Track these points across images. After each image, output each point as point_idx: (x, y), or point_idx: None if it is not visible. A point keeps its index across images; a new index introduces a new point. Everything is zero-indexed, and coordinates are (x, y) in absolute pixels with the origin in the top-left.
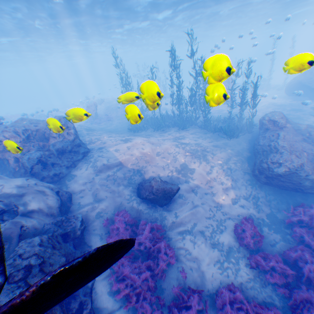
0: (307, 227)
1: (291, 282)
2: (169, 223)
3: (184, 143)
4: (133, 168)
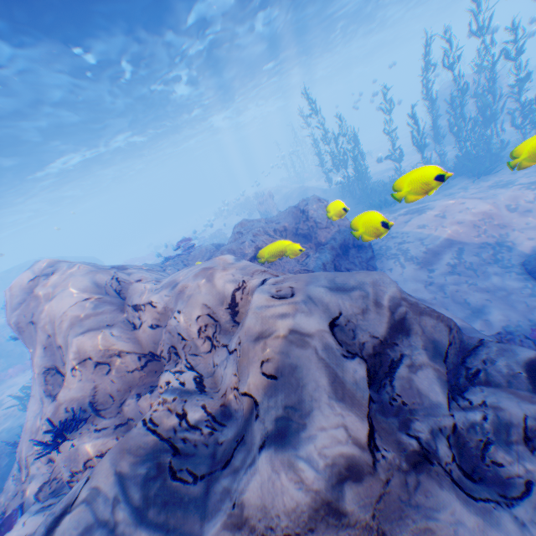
0: None
1: None
2: None
3: (532, 183)
4: (485, 243)
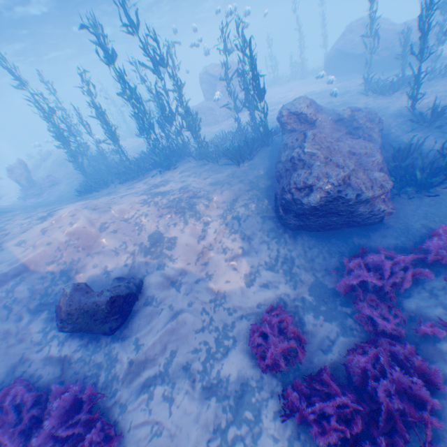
0: (378, 293)
1: (362, 429)
2: (123, 370)
3: (160, 193)
4: (52, 271)
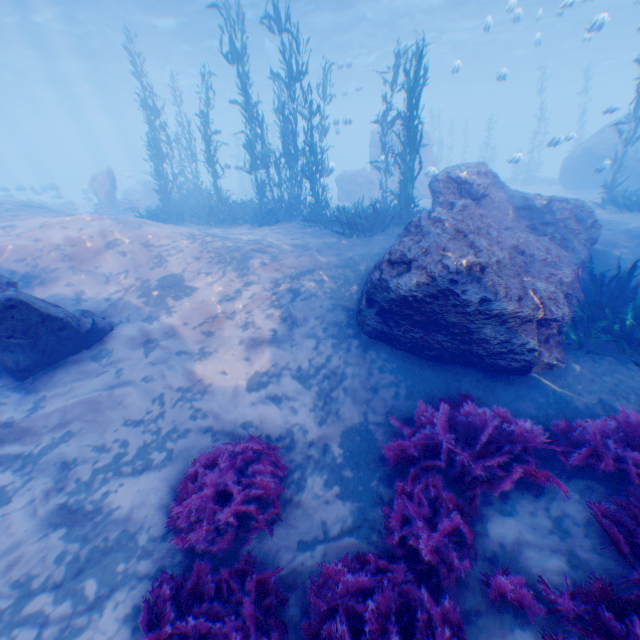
0: (453, 485)
1: None
2: None
3: (221, 235)
4: (14, 270)
